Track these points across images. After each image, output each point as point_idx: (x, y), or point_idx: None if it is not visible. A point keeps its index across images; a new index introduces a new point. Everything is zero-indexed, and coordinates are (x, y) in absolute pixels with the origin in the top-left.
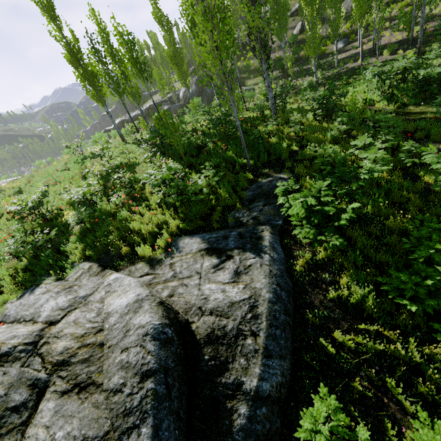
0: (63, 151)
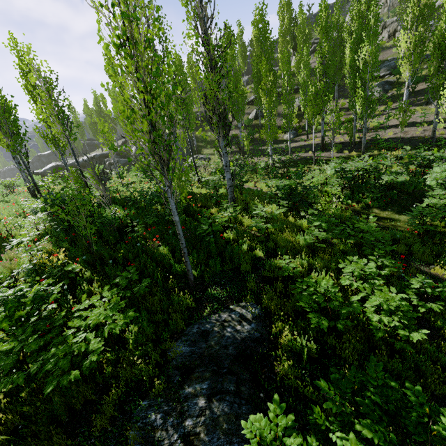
0: None
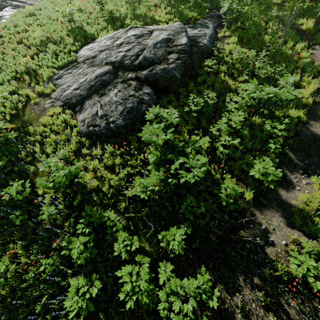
0: None
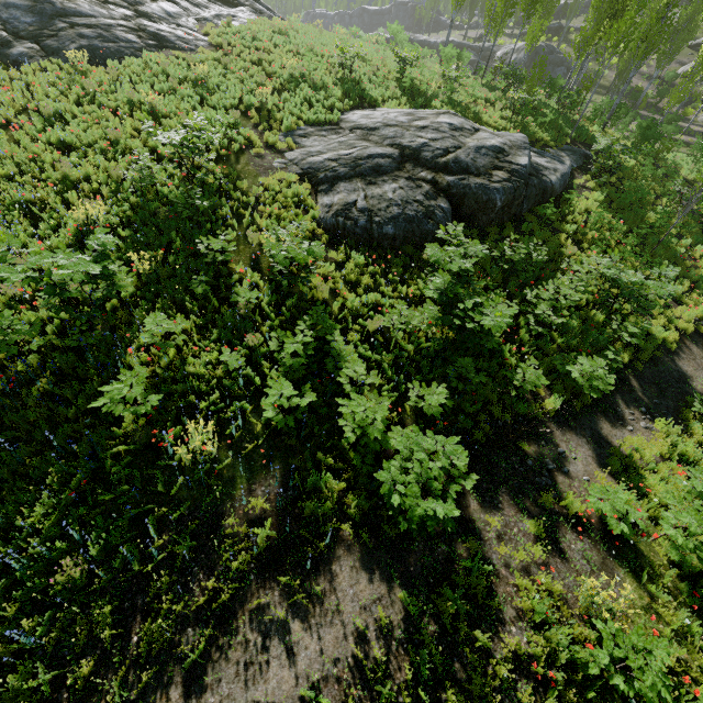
0: (351, 28)
